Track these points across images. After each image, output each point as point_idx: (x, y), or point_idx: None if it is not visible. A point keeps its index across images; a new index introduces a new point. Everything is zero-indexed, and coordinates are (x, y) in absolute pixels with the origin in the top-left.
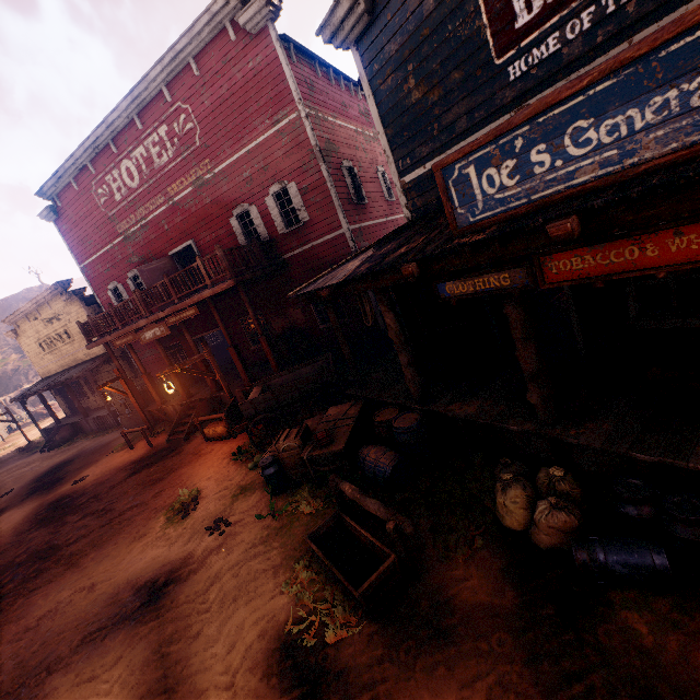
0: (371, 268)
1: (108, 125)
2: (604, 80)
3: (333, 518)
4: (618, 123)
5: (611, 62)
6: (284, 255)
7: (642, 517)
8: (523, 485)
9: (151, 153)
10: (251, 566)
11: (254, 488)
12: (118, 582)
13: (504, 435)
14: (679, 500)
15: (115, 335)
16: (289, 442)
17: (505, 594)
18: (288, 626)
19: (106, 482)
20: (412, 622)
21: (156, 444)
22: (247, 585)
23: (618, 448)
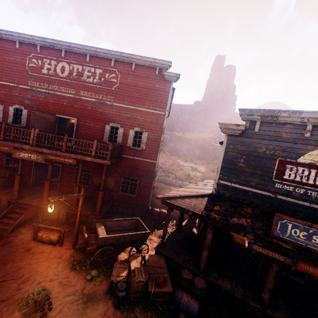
0: (224, 221)
1: (70, 45)
2: None
3: None
4: None
5: None
6: (123, 154)
7: None
8: None
9: (84, 72)
10: None
11: (98, 298)
12: None
13: (244, 304)
14: None
15: None
16: (141, 278)
17: None
18: None
19: None
20: None
21: None
22: None
23: None
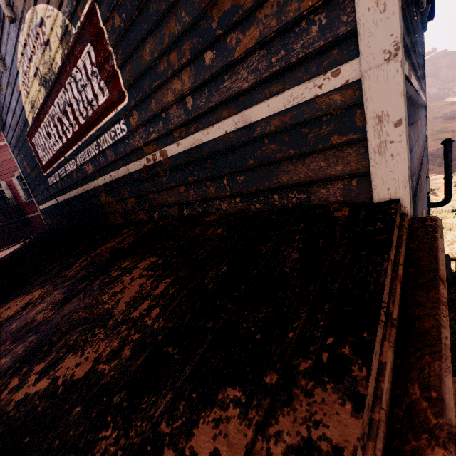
0: None
1: None
2: None
3: None
4: None
5: None
6: (28, 215)
7: None
8: None
9: None
10: None
11: None
12: None
13: None
14: None
15: None
16: None
17: None
18: None
19: None
20: None
21: None
22: None
23: None
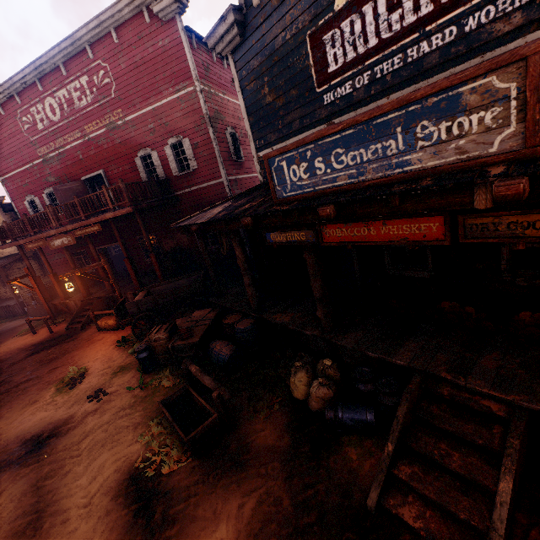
0: (225, 216)
1: (36, 67)
2: (349, 129)
3: (181, 390)
4: (356, 155)
5: (352, 120)
6: (176, 192)
7: (366, 391)
8: (307, 370)
9: (72, 96)
10: (118, 423)
11: (130, 368)
12: (9, 437)
13: (304, 337)
14: (385, 381)
15: (27, 239)
16: (159, 334)
17: (284, 439)
18: (137, 463)
19: (8, 360)
20: (222, 458)
21: (57, 331)
22: (113, 437)
23: (361, 349)
